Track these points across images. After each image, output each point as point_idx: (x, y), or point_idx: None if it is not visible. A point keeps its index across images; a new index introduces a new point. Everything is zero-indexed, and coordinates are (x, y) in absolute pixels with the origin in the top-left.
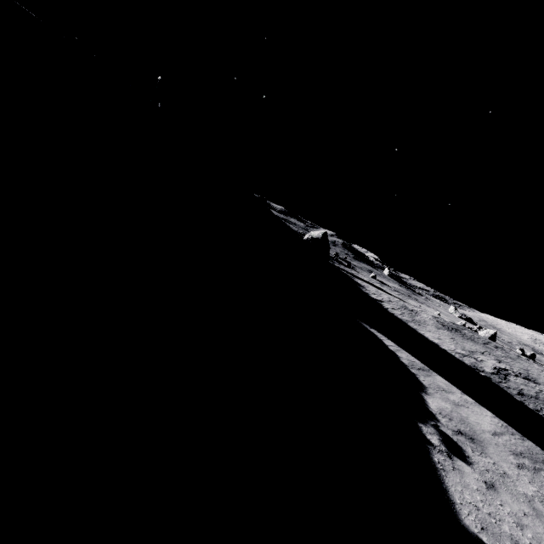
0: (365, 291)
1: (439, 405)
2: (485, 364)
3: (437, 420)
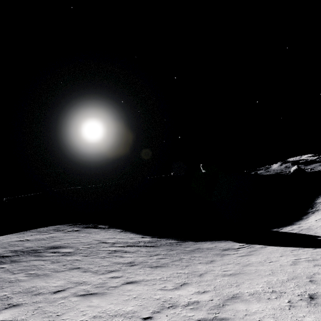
0: None
1: None
2: None
3: None
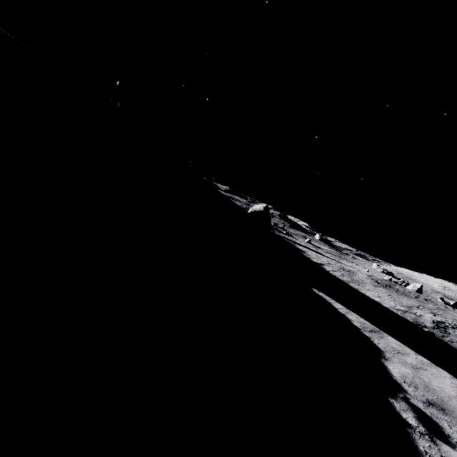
0: (307, 255)
1: (401, 371)
2: (424, 318)
3: (404, 391)
